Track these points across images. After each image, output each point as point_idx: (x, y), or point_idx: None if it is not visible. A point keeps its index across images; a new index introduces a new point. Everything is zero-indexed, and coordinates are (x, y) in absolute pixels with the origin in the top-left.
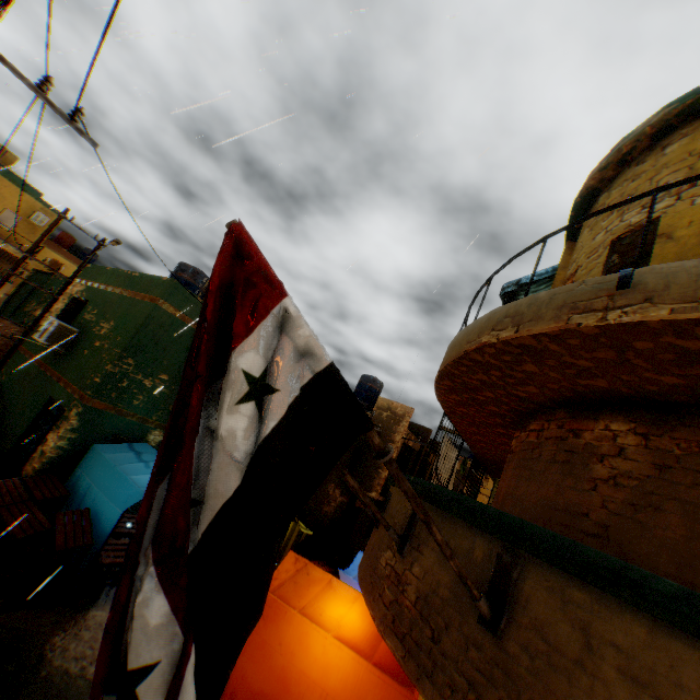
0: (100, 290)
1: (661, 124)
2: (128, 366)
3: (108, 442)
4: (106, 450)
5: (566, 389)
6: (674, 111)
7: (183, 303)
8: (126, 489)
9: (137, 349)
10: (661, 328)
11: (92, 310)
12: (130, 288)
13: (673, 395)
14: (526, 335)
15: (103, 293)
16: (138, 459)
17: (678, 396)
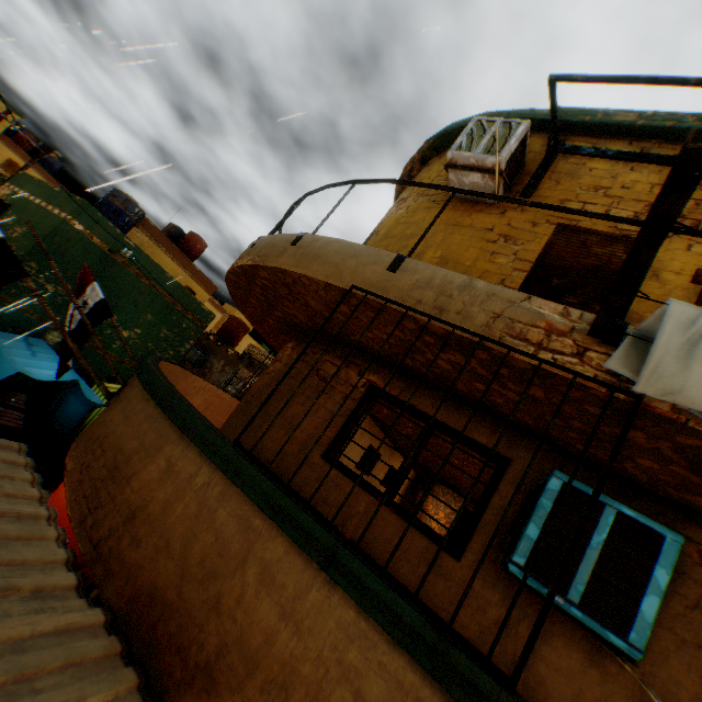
0: (24, 197)
1: (423, 153)
2: (32, 269)
3: (7, 331)
4: (1, 335)
5: (279, 321)
6: (426, 145)
7: (94, 224)
8: (6, 365)
9: (42, 255)
10: (251, 271)
11: (13, 214)
12: (50, 200)
13: (302, 324)
14: (228, 272)
15: (26, 201)
16: (29, 349)
17: (303, 324)
